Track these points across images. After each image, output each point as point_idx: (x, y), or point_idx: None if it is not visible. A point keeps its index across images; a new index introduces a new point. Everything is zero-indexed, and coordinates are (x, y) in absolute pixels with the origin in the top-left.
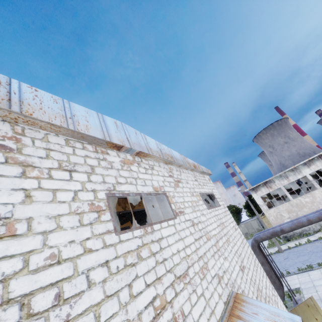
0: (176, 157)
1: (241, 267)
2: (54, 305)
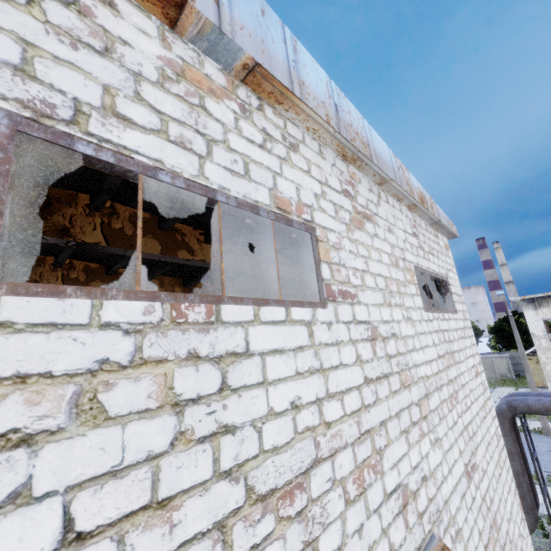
0: (380, 153)
1: (468, 467)
2: None
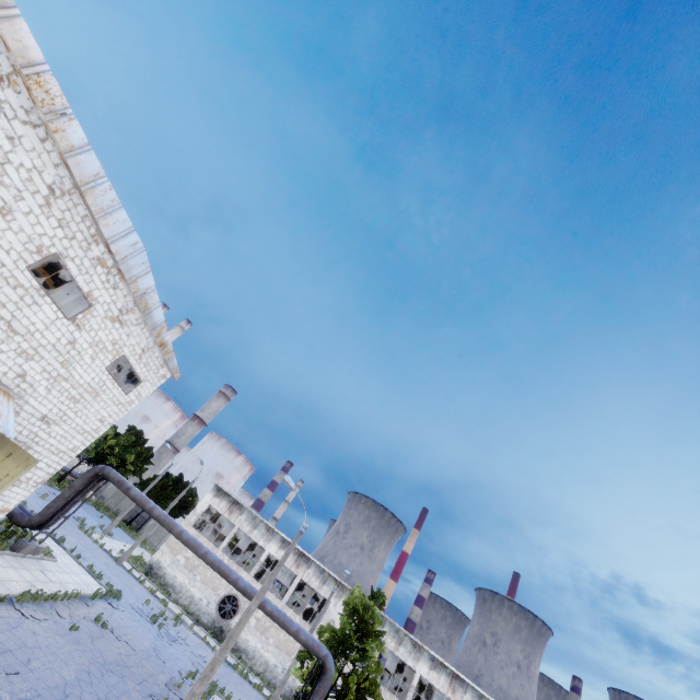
0: (155, 315)
1: (47, 418)
2: None
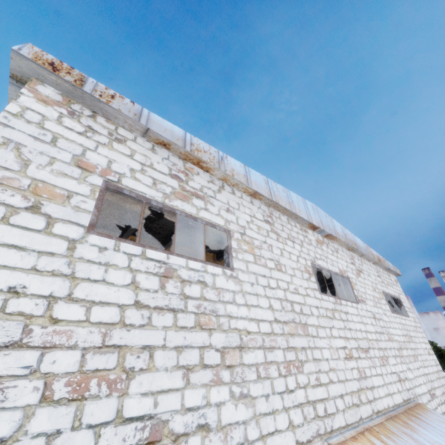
0: (359, 245)
1: (430, 392)
2: (300, 313)
